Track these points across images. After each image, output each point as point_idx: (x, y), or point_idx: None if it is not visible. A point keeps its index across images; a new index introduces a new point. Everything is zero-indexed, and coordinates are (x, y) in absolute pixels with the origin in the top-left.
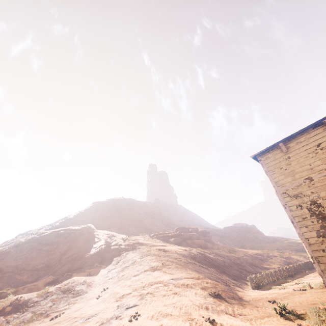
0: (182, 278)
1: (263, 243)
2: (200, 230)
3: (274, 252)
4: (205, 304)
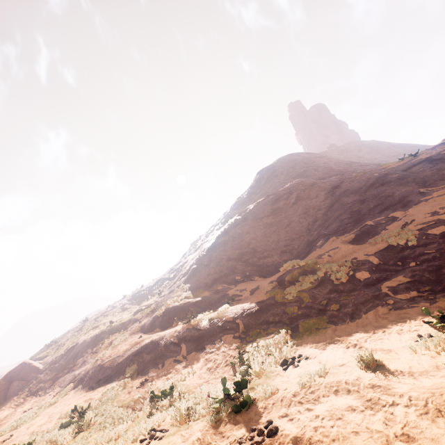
0: None
1: None
2: None
3: None
4: None
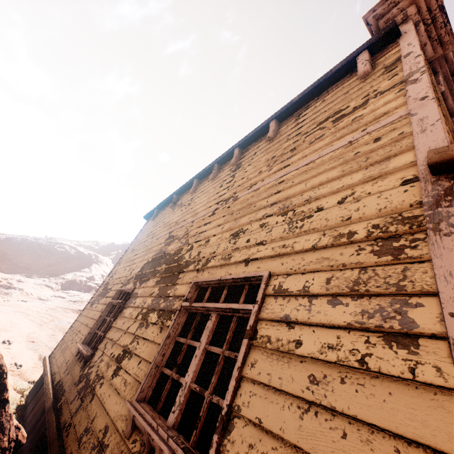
0: None
1: None
2: None
3: None
4: (38, 341)
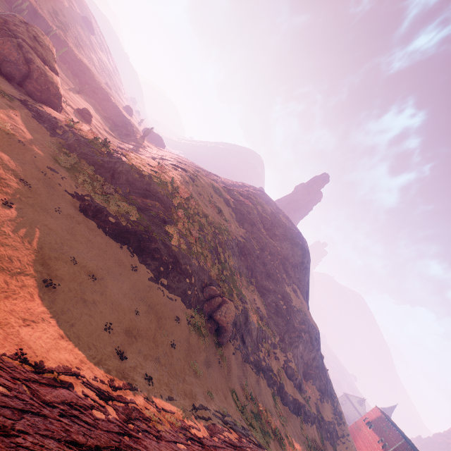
0: None
1: None
2: None
3: None
4: None
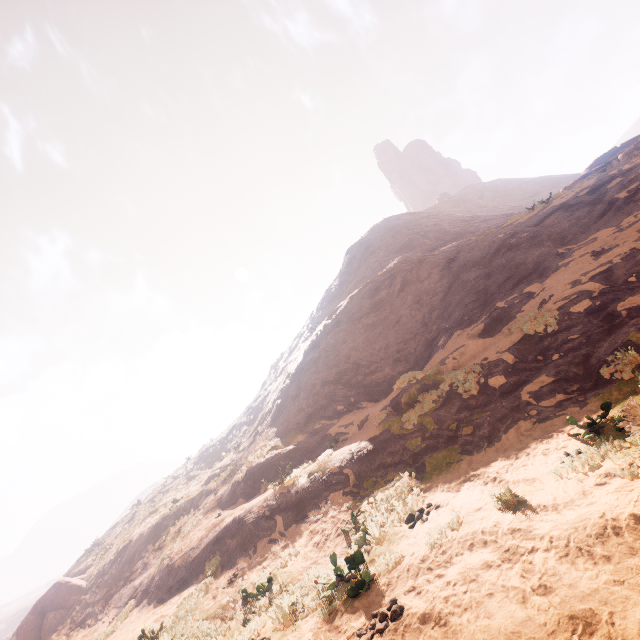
0: None
1: None
2: None
3: None
4: None
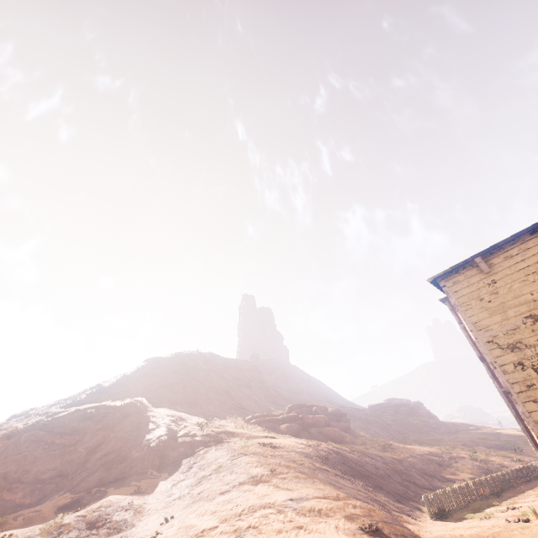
0: (309, 498)
1: (437, 434)
2: (332, 410)
3: (460, 450)
4: None
